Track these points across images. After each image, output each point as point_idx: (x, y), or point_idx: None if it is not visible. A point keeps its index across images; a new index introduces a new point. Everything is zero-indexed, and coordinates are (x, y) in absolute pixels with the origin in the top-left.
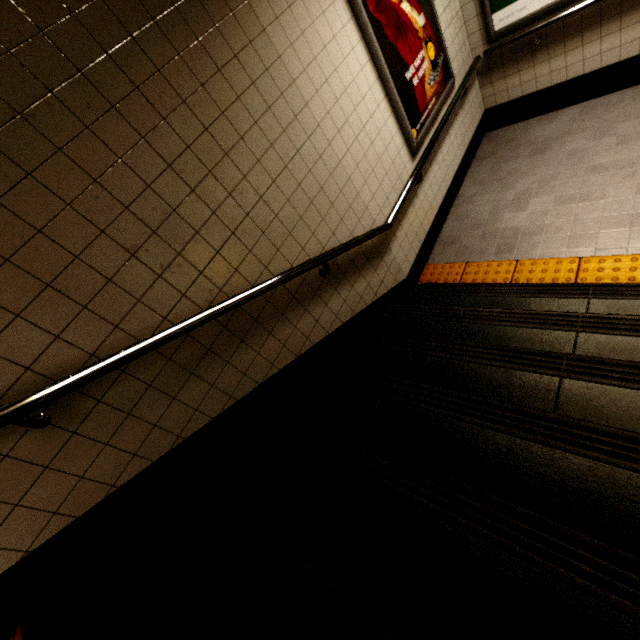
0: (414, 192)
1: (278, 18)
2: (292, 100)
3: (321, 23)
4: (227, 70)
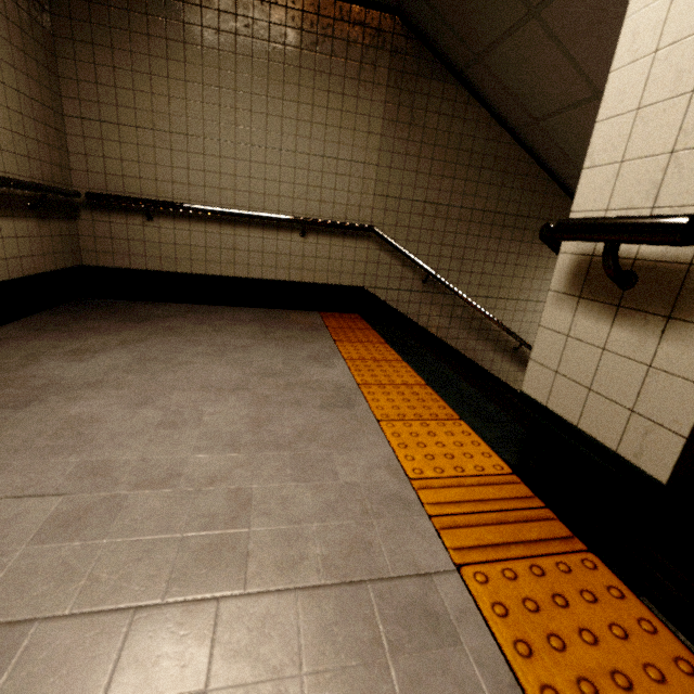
0: None
1: None
2: None
3: None
4: None
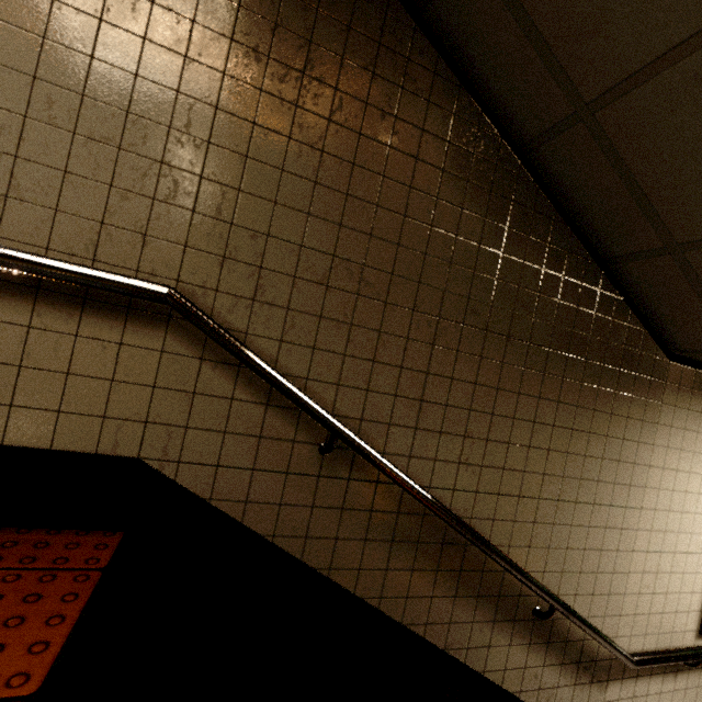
0: (675, 668)
1: (672, 427)
2: (637, 474)
3: (699, 458)
4: (615, 418)
